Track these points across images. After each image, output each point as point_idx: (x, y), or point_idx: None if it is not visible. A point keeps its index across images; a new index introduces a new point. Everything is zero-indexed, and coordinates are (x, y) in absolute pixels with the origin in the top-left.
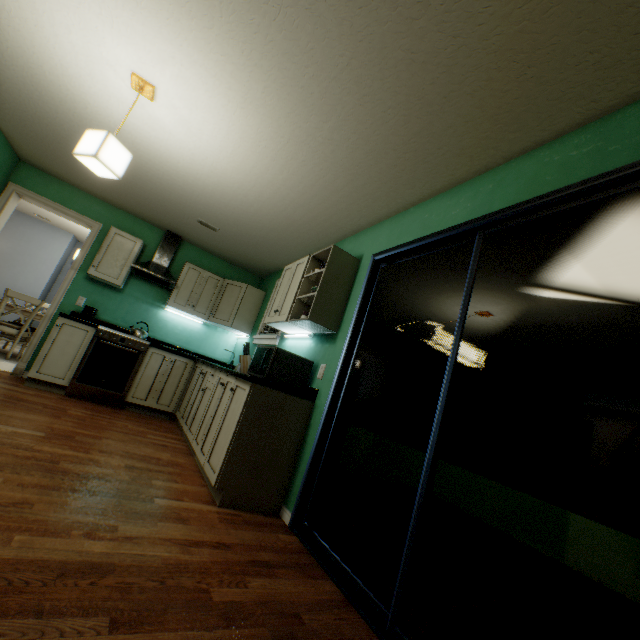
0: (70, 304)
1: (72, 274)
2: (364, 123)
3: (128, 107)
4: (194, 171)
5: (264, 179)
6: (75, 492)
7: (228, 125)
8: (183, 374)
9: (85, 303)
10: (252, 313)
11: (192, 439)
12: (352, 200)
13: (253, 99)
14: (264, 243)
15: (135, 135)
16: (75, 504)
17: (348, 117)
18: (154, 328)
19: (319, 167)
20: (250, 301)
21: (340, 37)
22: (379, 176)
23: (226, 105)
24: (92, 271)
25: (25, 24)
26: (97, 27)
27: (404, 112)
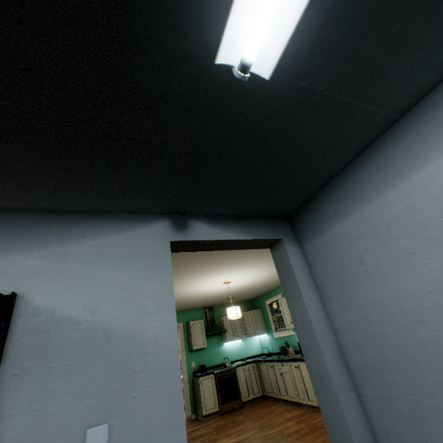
0: (190, 369)
1: (184, 354)
2: None
3: (216, 287)
4: (234, 288)
5: (265, 279)
6: (305, 435)
7: (256, 276)
8: (254, 372)
9: (195, 364)
10: (262, 322)
11: (296, 399)
12: None
13: (268, 270)
14: (257, 291)
15: (214, 291)
16: (312, 437)
17: None
18: (225, 357)
19: None
20: (258, 317)
21: None
22: None
23: (257, 274)
24: (194, 347)
25: (191, 287)
26: (219, 279)
27: None
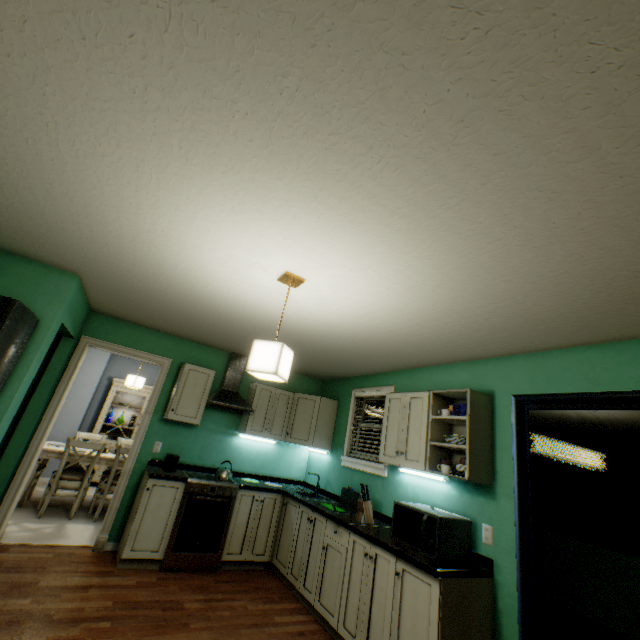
0: (146, 452)
1: (147, 419)
2: (541, 305)
3: (259, 288)
4: (302, 323)
5: (385, 329)
6: None
7: (372, 301)
8: (273, 512)
9: (161, 447)
10: (329, 426)
11: (334, 622)
12: (483, 343)
13: (418, 289)
14: (347, 362)
15: (251, 302)
16: None
17: (525, 301)
18: (229, 459)
19: (461, 325)
20: (325, 414)
21: (560, 262)
22: (530, 332)
23: (382, 291)
24: (171, 415)
25: (182, 243)
26: (269, 247)
27: (597, 301)
